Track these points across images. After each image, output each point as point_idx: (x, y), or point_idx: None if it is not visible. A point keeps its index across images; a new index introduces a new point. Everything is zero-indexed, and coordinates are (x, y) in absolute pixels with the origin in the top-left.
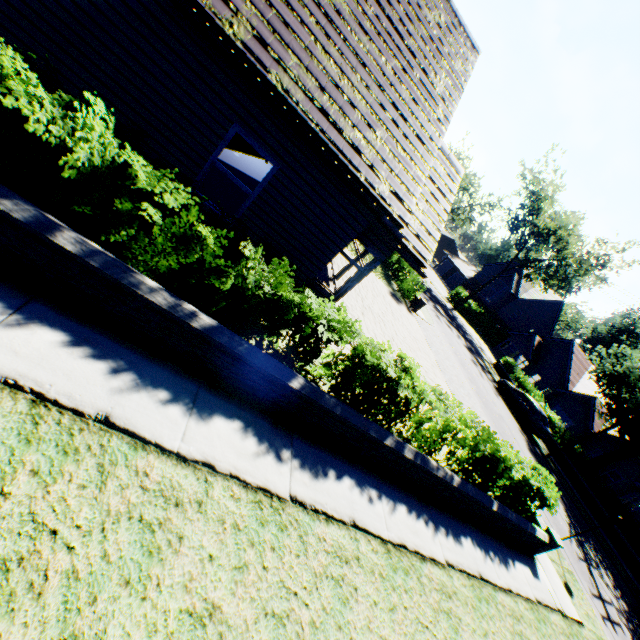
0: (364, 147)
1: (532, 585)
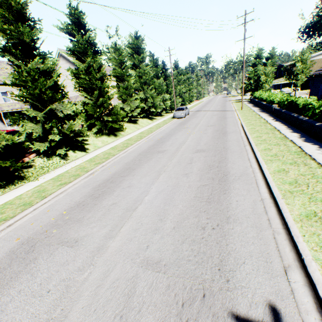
0: None
1: None
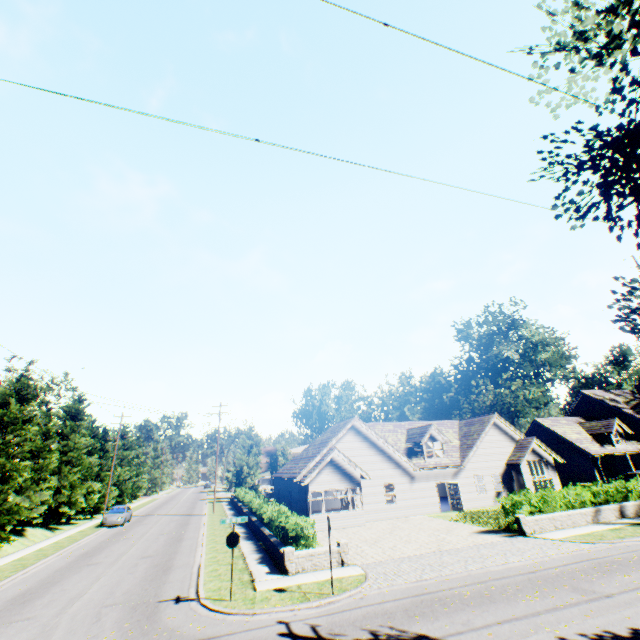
0: (297, 470)
1: (259, 570)
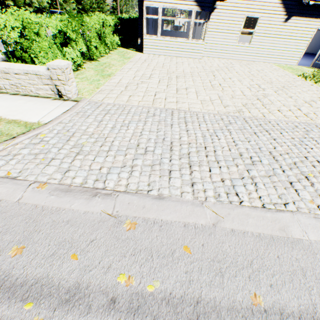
0: None
1: None
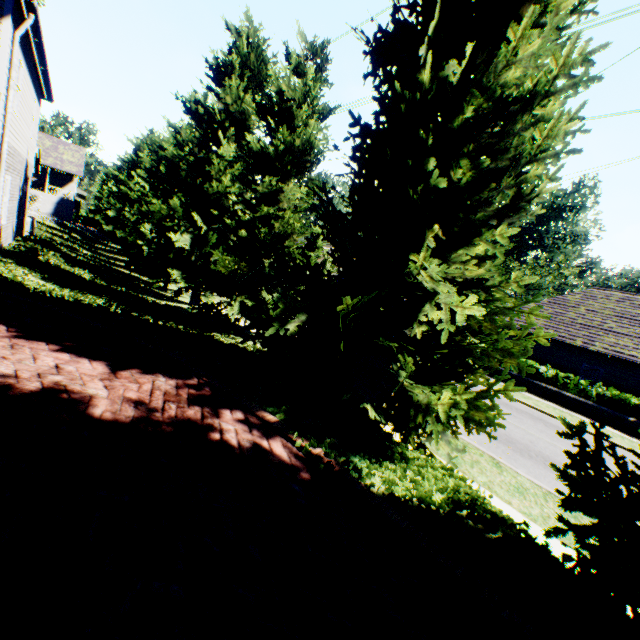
0: (636, 354)
1: None
